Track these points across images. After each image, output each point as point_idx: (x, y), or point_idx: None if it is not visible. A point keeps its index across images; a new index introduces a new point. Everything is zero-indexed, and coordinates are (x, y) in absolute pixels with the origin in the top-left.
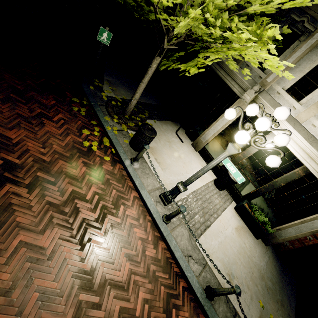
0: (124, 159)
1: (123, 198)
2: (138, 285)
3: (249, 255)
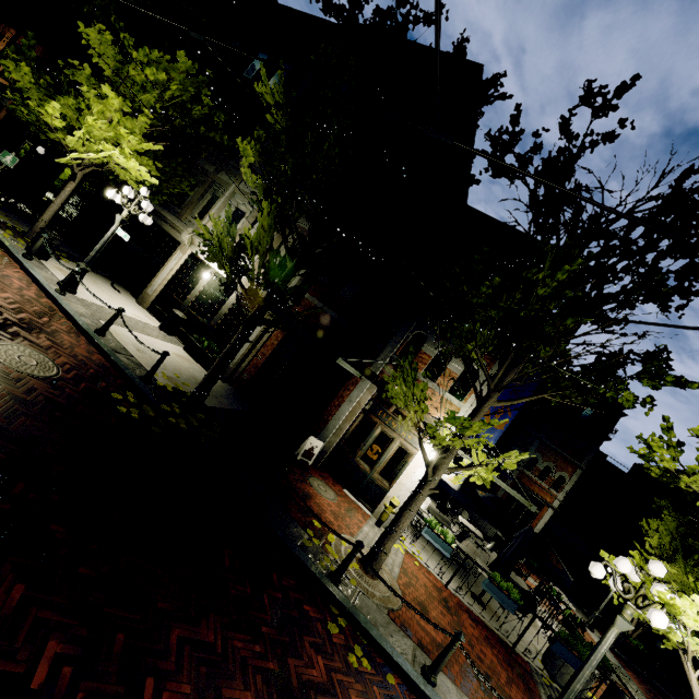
0: (13, 250)
1: (4, 265)
2: (7, 292)
3: (185, 367)
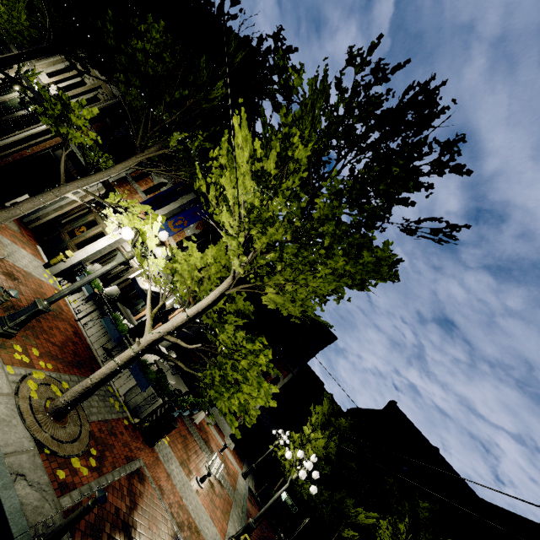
0: None
1: None
2: None
3: None
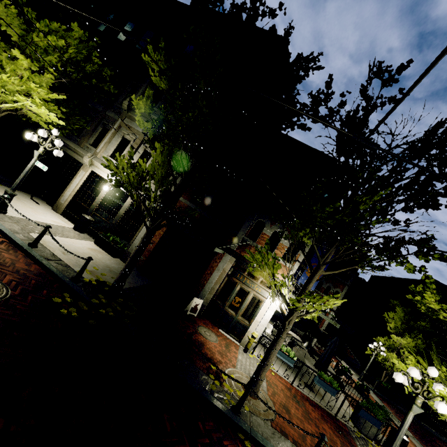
0: None
1: None
2: None
3: (99, 258)
